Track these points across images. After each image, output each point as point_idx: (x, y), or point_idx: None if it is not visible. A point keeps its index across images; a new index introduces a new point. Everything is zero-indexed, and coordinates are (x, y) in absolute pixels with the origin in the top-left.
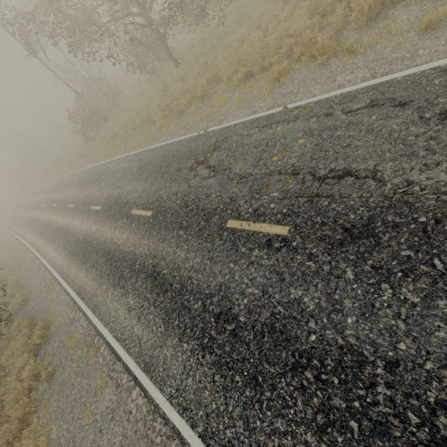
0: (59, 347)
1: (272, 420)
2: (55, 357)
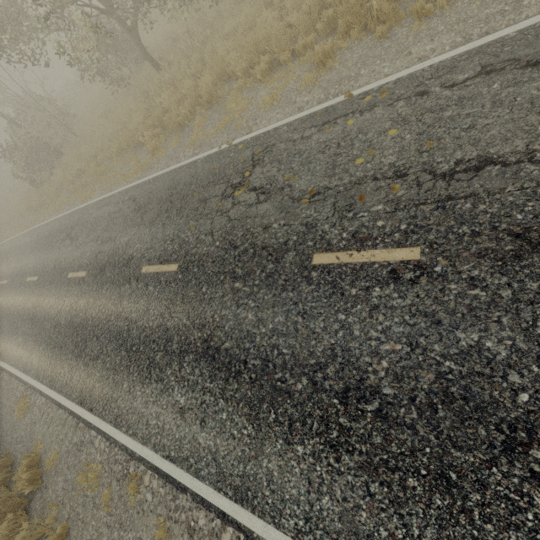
0: (67, 490)
1: (498, 536)
2: (63, 508)
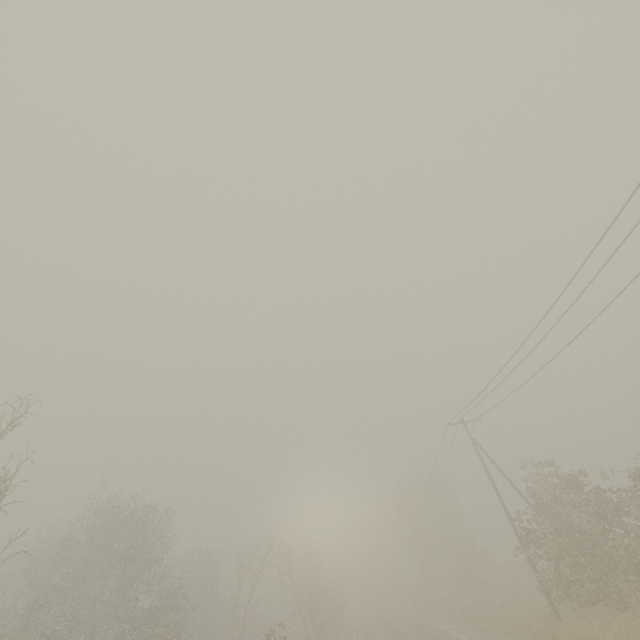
0: None
1: None
2: None
